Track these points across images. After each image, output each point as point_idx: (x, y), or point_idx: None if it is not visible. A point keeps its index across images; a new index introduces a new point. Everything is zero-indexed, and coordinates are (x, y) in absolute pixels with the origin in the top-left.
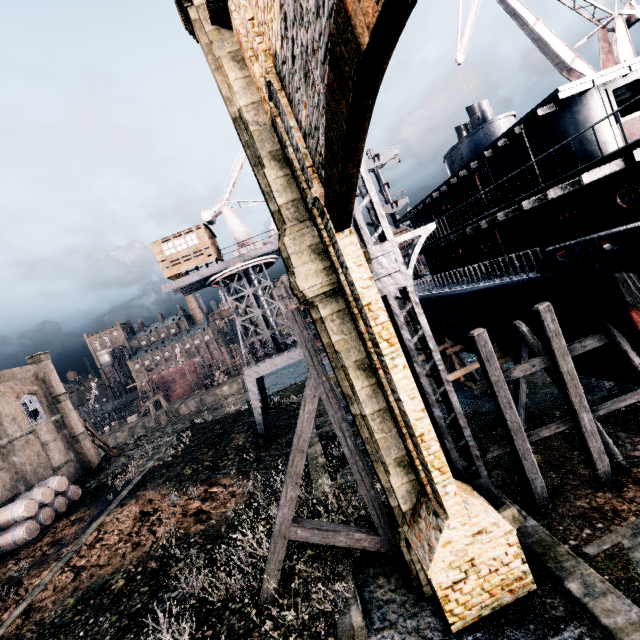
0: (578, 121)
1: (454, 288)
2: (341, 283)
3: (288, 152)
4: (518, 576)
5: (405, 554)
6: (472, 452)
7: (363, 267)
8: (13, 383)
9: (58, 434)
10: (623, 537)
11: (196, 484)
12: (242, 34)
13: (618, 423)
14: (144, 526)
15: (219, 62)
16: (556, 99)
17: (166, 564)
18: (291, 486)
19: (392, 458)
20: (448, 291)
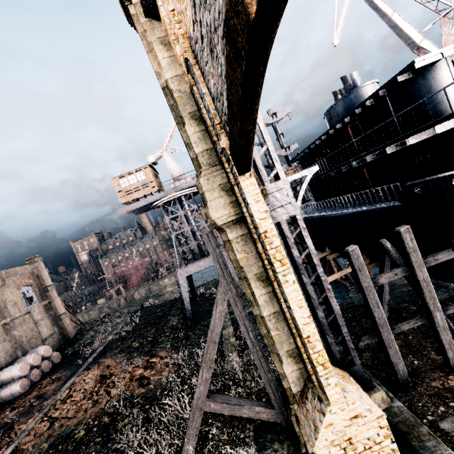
0: (430, 85)
1: (332, 212)
2: (244, 214)
3: (202, 113)
4: (388, 453)
5: (295, 426)
6: (348, 345)
7: (260, 202)
8: (15, 278)
9: (46, 314)
10: None
11: (141, 355)
12: (167, 23)
13: None
14: (102, 387)
15: (151, 45)
16: (412, 68)
17: (115, 419)
18: (206, 369)
19: (284, 350)
20: (328, 214)
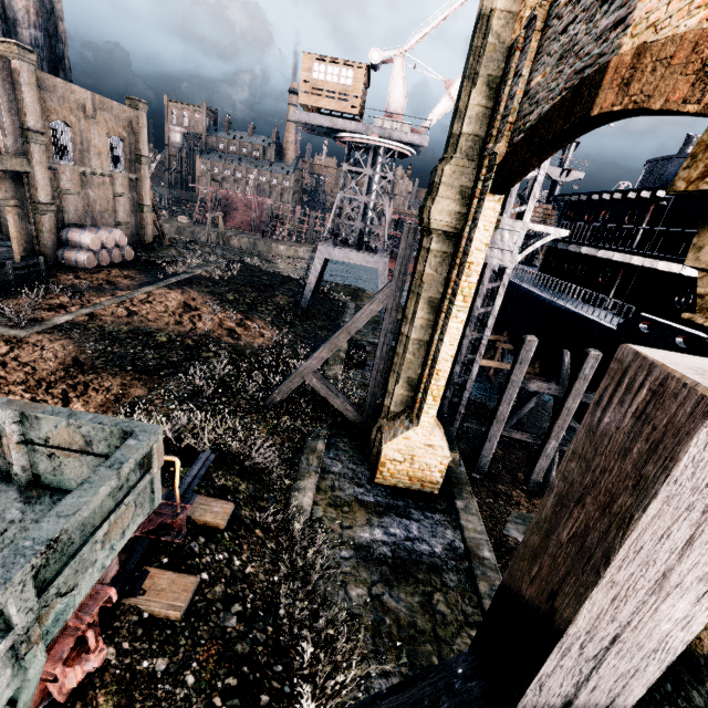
0: None
1: (546, 295)
2: (463, 233)
3: (503, 91)
4: (432, 481)
5: (373, 434)
6: (460, 408)
7: (488, 233)
8: (108, 116)
9: (129, 193)
10: (509, 514)
11: (235, 310)
12: None
13: None
14: (186, 314)
15: None
16: None
17: (200, 347)
18: (327, 350)
19: (407, 375)
20: (539, 294)
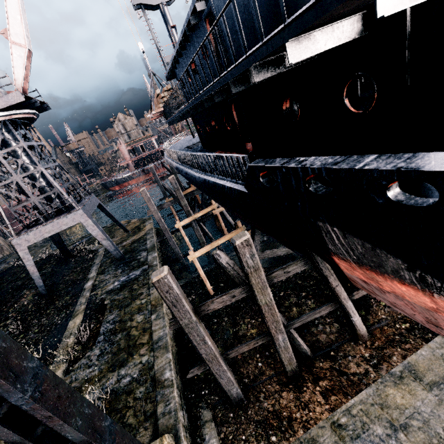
0: None
1: (194, 171)
2: None
3: None
4: None
5: None
6: None
7: None
8: None
9: None
10: None
11: None
12: None
13: (320, 298)
14: None
15: None
16: None
17: None
18: None
19: None
20: (191, 173)
